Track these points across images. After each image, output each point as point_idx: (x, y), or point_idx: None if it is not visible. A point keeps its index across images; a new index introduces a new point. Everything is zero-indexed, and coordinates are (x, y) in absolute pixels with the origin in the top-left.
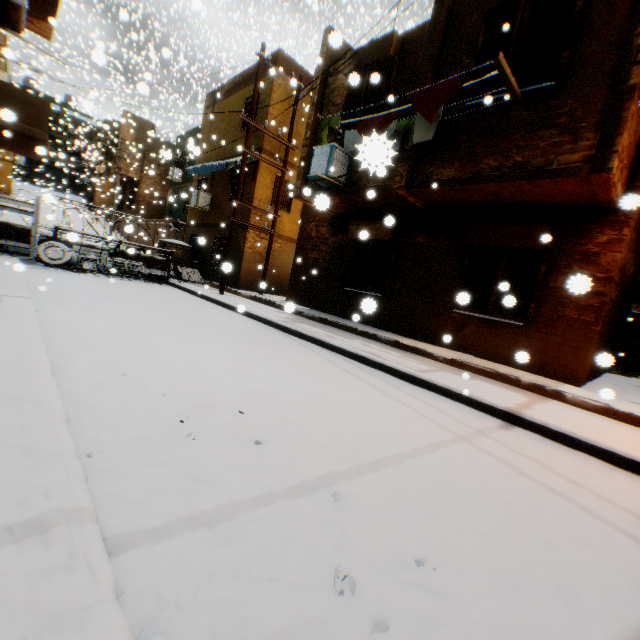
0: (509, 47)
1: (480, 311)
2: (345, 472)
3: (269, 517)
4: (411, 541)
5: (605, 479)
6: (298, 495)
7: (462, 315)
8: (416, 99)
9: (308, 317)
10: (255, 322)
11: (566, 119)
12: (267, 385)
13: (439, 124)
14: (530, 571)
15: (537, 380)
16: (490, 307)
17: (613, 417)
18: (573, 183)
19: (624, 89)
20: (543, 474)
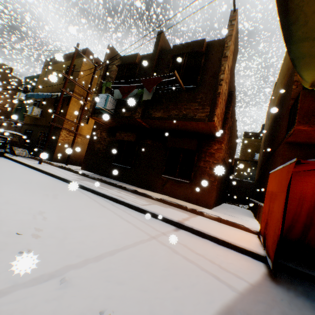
0: (180, 69)
1: (173, 176)
2: (76, 264)
3: (4, 303)
4: (101, 300)
5: (212, 250)
6: (36, 283)
7: (166, 177)
8: (144, 81)
9: (91, 178)
10: (57, 180)
11: (200, 100)
12: (47, 216)
13: (154, 93)
14: (163, 304)
15: (194, 207)
16: (177, 174)
17: (221, 222)
18: (203, 124)
19: (217, 93)
20: (186, 251)
